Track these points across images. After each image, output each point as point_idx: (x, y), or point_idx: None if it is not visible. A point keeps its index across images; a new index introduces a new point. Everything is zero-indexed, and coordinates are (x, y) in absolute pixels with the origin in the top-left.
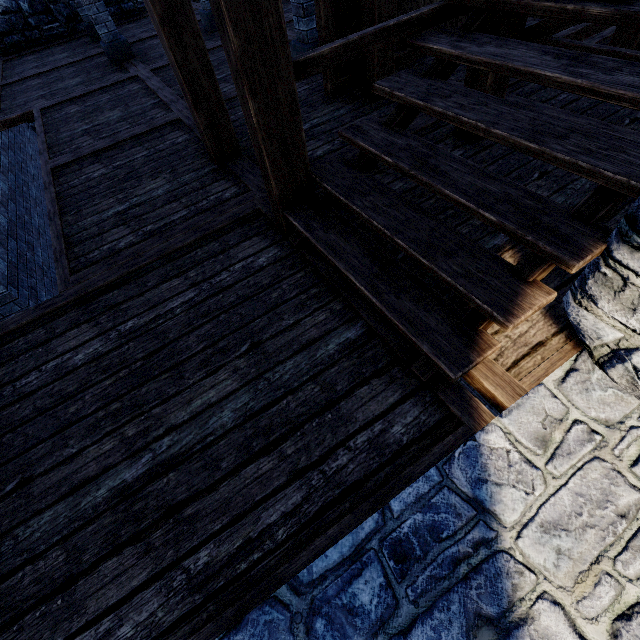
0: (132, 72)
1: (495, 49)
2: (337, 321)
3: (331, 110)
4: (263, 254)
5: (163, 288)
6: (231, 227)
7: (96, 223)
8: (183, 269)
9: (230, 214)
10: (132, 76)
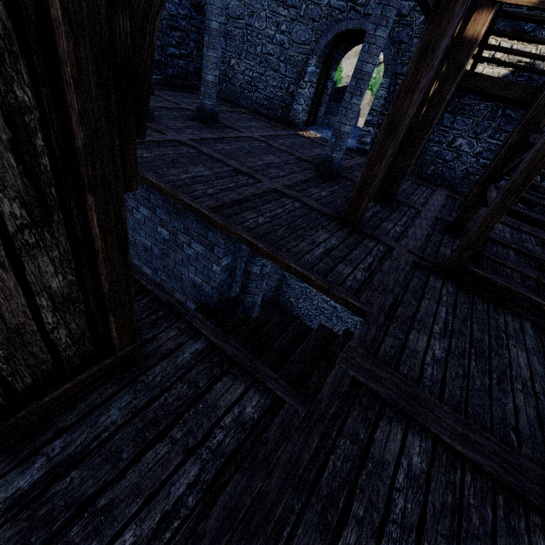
0: (171, 135)
1: (530, 213)
2: (517, 318)
3: (371, 205)
4: (447, 285)
5: (424, 305)
6: (410, 269)
7: (316, 260)
8: (419, 294)
9: (403, 261)
10: (176, 139)
